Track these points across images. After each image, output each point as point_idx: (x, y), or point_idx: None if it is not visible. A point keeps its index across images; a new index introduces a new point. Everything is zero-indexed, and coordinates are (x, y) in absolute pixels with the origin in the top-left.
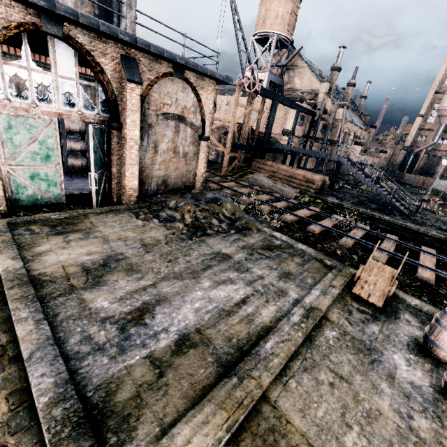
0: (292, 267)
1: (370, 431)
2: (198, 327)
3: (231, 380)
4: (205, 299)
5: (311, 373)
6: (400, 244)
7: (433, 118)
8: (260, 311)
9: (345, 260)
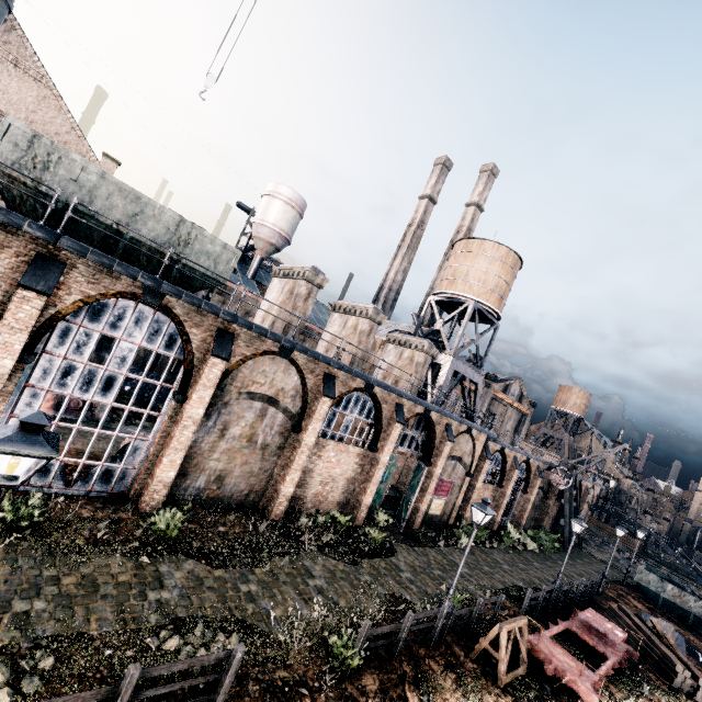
0: None
1: None
2: None
3: None
4: None
5: None
6: None
7: None
8: None
9: None
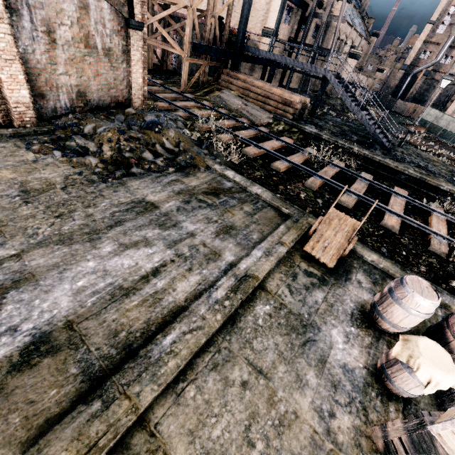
0: (238, 219)
1: (277, 446)
2: (70, 320)
3: (90, 407)
4: (97, 274)
5: (222, 371)
6: (373, 185)
7: (444, 27)
8: (175, 284)
9: (307, 206)
